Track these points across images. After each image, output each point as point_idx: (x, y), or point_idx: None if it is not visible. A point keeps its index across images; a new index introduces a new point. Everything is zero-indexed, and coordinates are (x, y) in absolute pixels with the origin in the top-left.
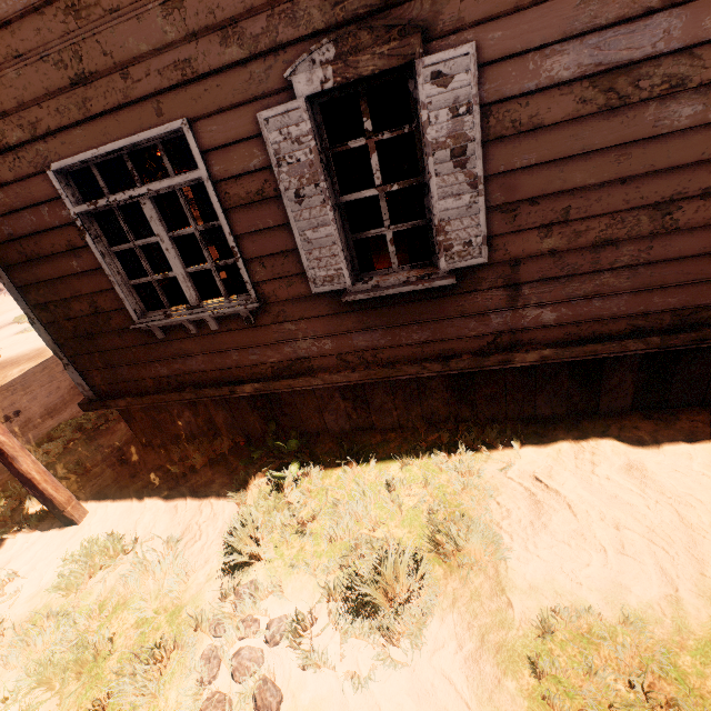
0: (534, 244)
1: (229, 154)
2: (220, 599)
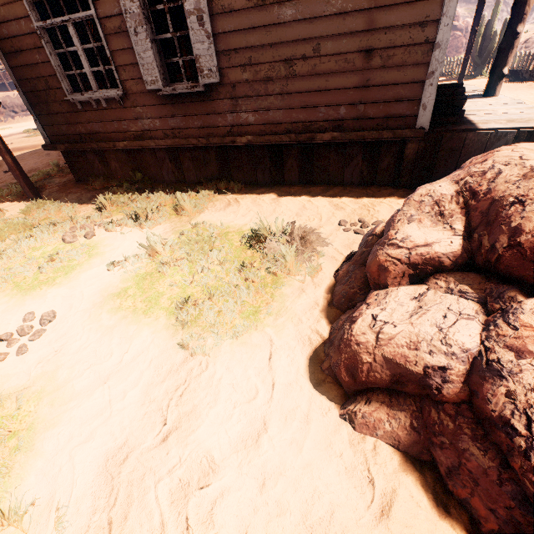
0: (240, 76)
1: (105, 4)
2: (86, 217)
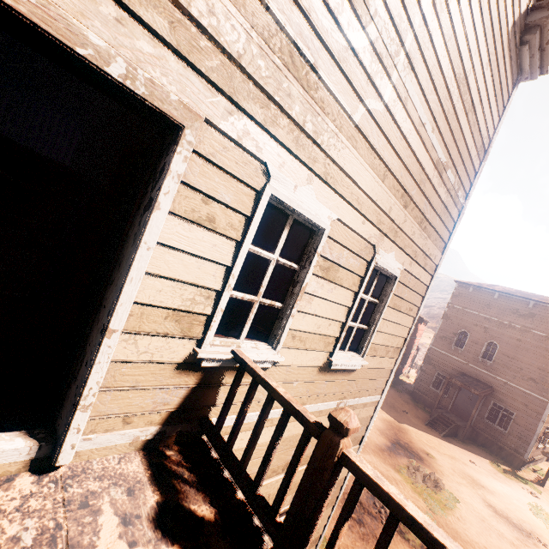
0: None
1: None
2: None
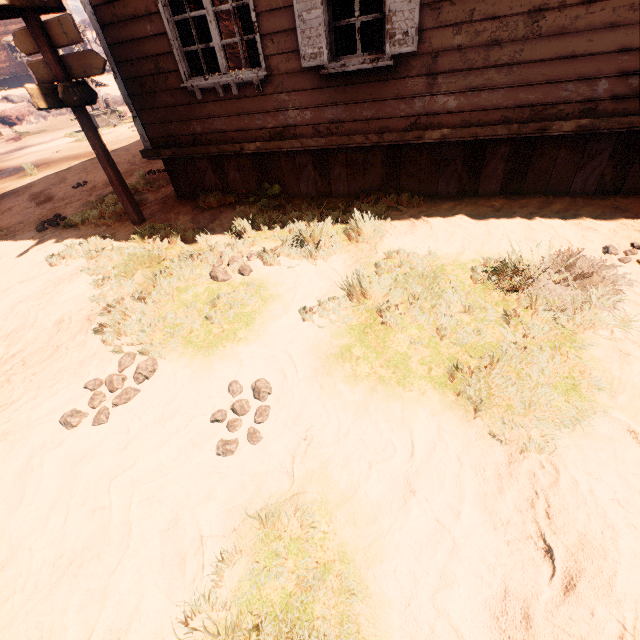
0: (449, 40)
1: None
2: (224, 246)
